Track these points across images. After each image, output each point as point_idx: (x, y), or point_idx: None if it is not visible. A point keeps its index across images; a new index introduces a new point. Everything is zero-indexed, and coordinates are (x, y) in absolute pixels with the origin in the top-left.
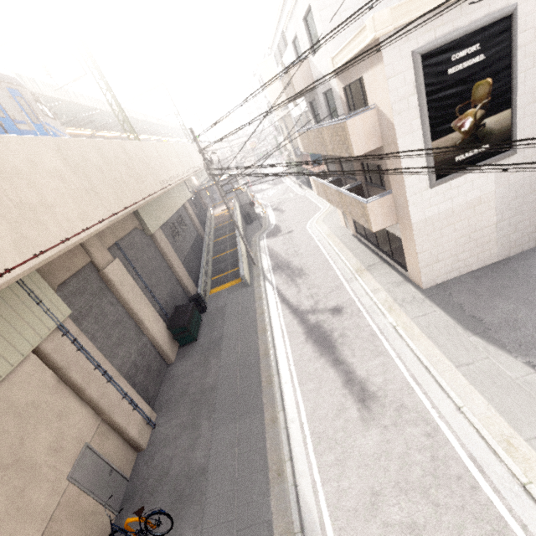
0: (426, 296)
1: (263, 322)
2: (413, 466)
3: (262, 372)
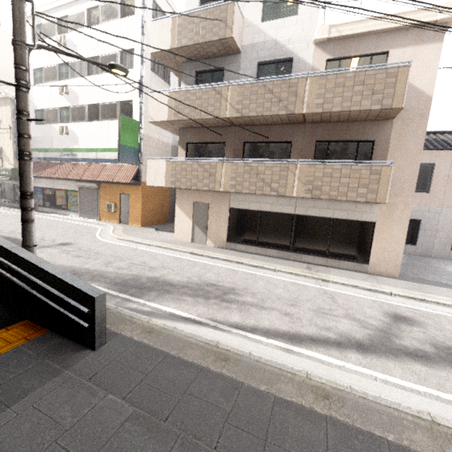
0: (413, 281)
1: (395, 419)
2: None
3: None
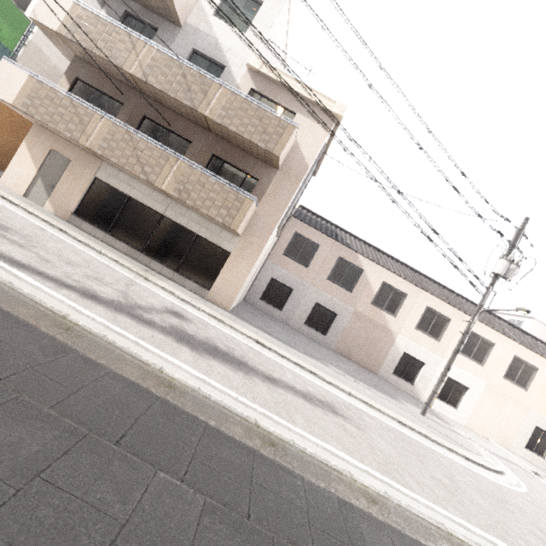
0: (237, 317)
1: (22, 301)
2: (399, 442)
3: (226, 428)
